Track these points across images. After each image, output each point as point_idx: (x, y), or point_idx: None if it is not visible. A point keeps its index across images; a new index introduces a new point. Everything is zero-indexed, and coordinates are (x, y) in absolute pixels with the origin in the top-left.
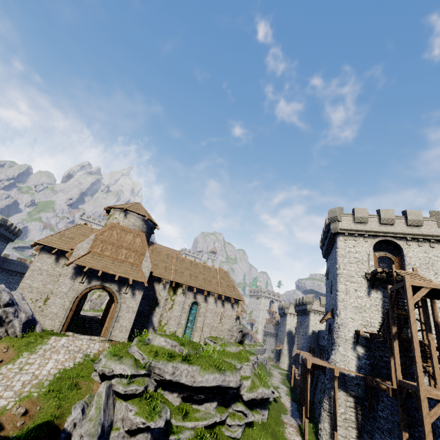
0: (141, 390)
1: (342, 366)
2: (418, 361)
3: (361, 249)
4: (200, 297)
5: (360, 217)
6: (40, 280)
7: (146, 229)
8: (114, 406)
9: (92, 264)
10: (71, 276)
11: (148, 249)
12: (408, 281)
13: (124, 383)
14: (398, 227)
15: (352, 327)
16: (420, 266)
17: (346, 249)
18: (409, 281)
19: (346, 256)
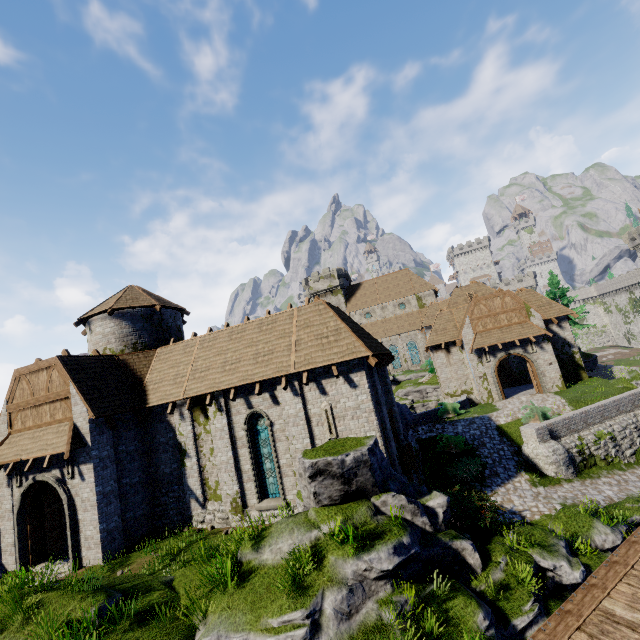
0: None
1: None
2: None
3: None
4: (260, 399)
5: None
6: None
7: (130, 327)
8: None
9: (4, 456)
10: (7, 482)
11: (71, 380)
12: None
13: None
14: None
15: None
16: None
17: None
18: None
19: None
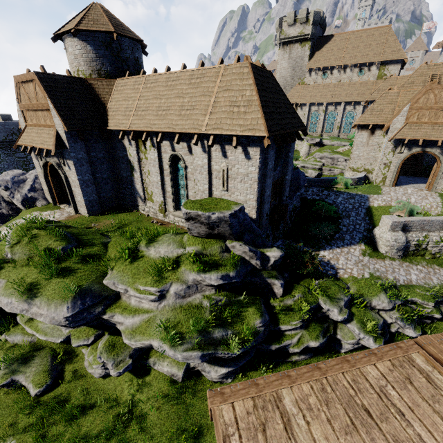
0: None
1: None
2: None
3: None
4: (180, 146)
5: None
6: None
7: (93, 52)
8: None
9: (26, 141)
10: (35, 156)
11: (47, 96)
12: None
13: None
14: None
15: None
16: None
17: None
18: None
19: None
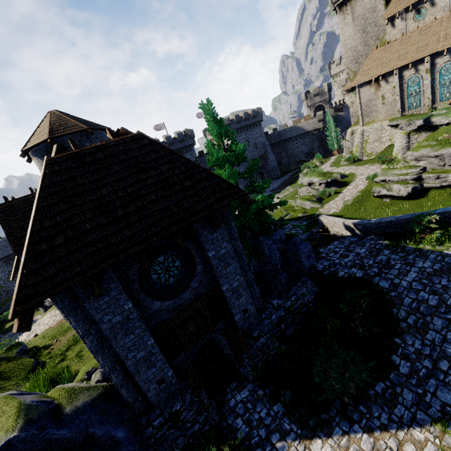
0: None
1: None
2: None
3: None
4: None
5: None
6: None
7: None
8: None
9: None
10: None
11: (2, 226)
12: None
13: None
14: None
15: None
16: None
17: None
18: None
19: None
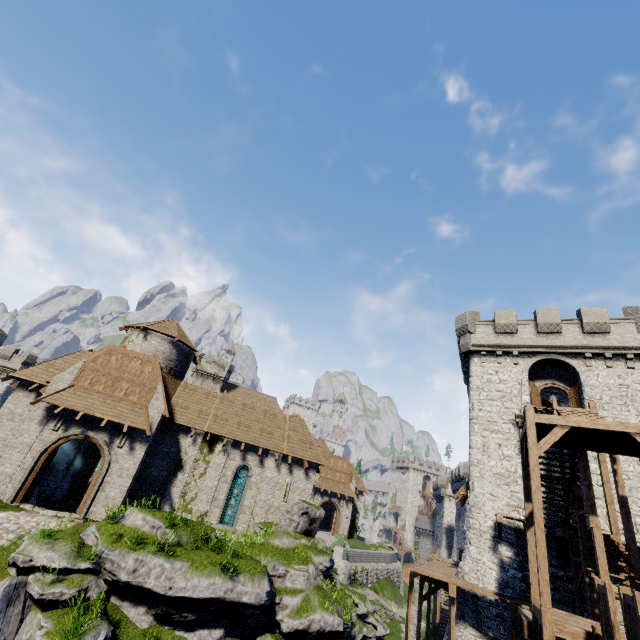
0: (71, 594)
1: (473, 581)
2: (541, 563)
3: (509, 376)
4: (252, 458)
5: (504, 324)
6: (9, 428)
7: (176, 355)
8: (23, 619)
9: (71, 402)
10: (41, 420)
11: (161, 381)
12: (529, 416)
13: (45, 581)
14: (568, 337)
15: (491, 510)
16: (611, 401)
17: (483, 377)
18: (532, 416)
19: (484, 388)
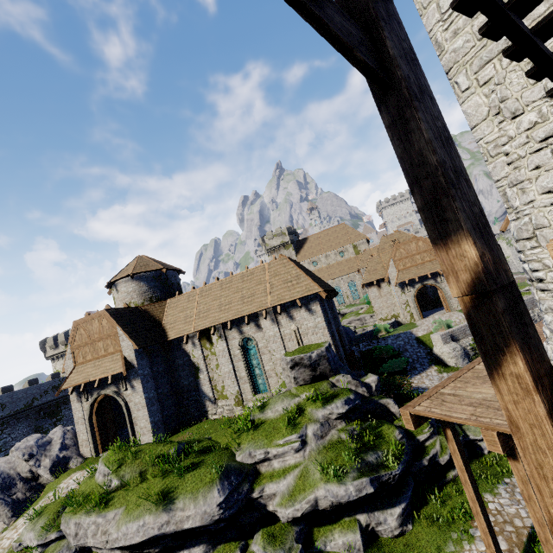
0: None
1: None
2: None
3: None
4: (248, 328)
5: None
6: None
7: (146, 286)
8: None
9: (76, 380)
10: (77, 399)
11: (117, 325)
12: None
13: None
14: None
15: None
16: None
17: None
18: None
19: None
